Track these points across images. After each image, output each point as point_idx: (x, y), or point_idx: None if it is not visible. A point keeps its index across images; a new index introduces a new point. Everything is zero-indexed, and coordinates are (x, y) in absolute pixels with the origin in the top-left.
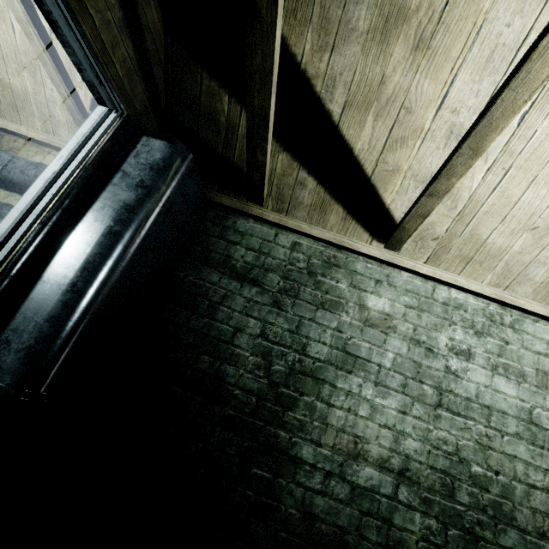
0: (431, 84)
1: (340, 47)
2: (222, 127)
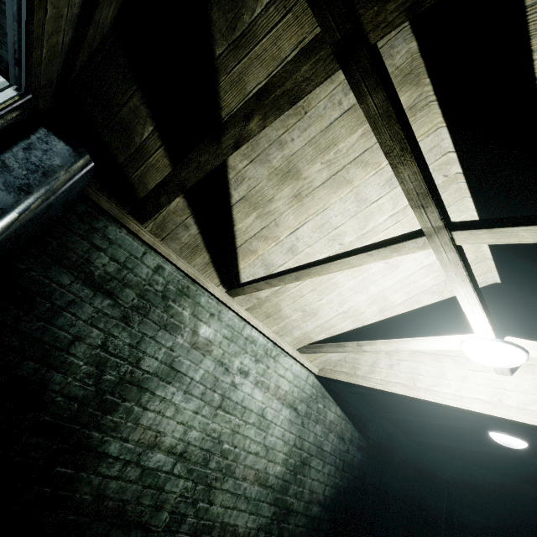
0: (294, 219)
1: (257, 164)
2: (134, 145)
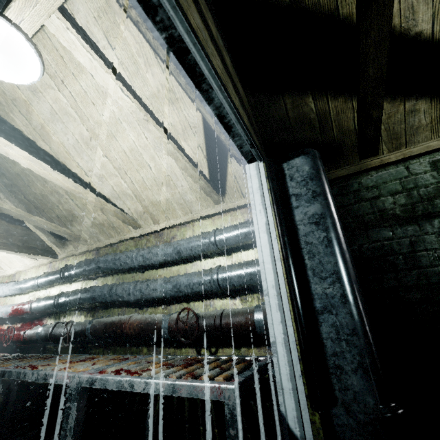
0: None
1: None
2: (314, 122)
